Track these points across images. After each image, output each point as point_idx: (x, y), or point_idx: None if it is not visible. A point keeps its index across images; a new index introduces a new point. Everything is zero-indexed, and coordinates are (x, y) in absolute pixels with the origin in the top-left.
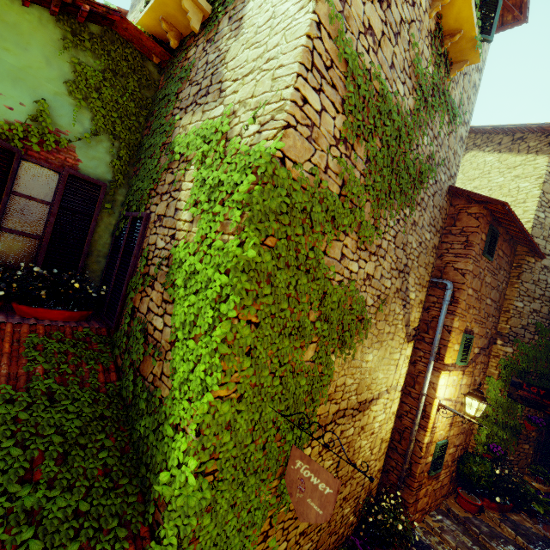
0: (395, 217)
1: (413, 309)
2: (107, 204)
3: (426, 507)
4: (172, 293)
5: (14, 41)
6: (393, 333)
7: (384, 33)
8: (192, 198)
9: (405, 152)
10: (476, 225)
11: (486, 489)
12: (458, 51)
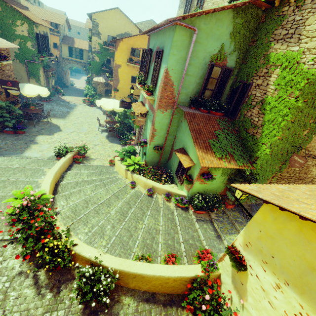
0: None
1: None
2: (232, 76)
3: None
4: (264, 111)
5: (220, 25)
6: None
7: None
8: (277, 82)
9: None
10: None
11: None
12: None
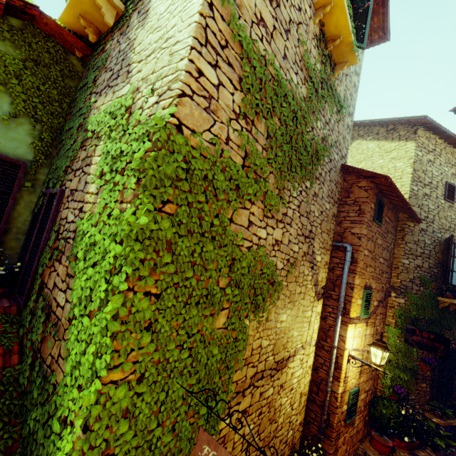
0: (298, 189)
1: (320, 270)
2: (27, 183)
3: (345, 454)
4: (73, 266)
5: None
6: (303, 292)
7: (276, 28)
8: (97, 171)
9: (302, 133)
10: (366, 196)
11: (396, 430)
12: (339, 54)
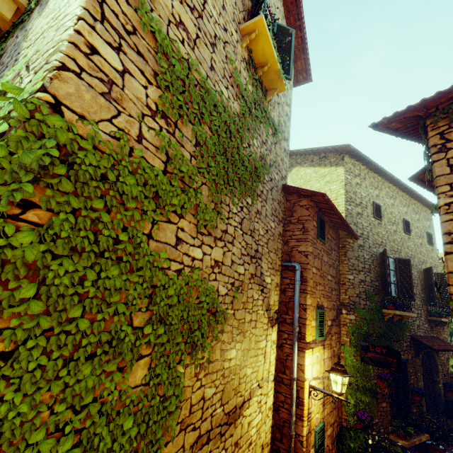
0: (238, 205)
1: (271, 293)
2: None
3: None
4: None
5: None
6: (255, 320)
7: (199, 37)
8: None
9: (238, 147)
10: (308, 214)
11: None
12: (269, 81)
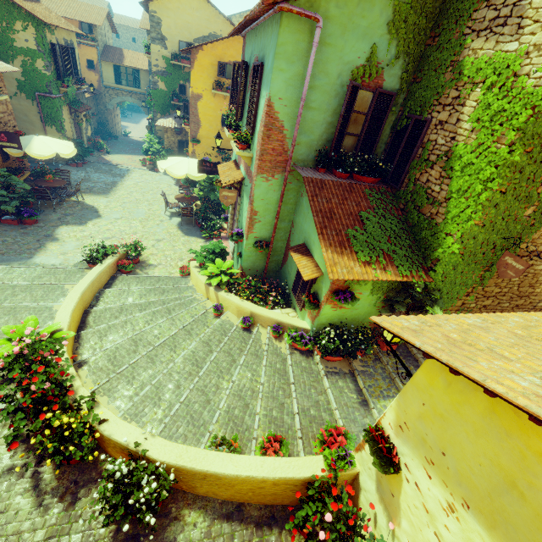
0: None
1: None
2: (393, 108)
3: None
4: (450, 173)
5: (367, 8)
6: None
7: None
8: (475, 116)
9: None
10: None
11: None
12: None
